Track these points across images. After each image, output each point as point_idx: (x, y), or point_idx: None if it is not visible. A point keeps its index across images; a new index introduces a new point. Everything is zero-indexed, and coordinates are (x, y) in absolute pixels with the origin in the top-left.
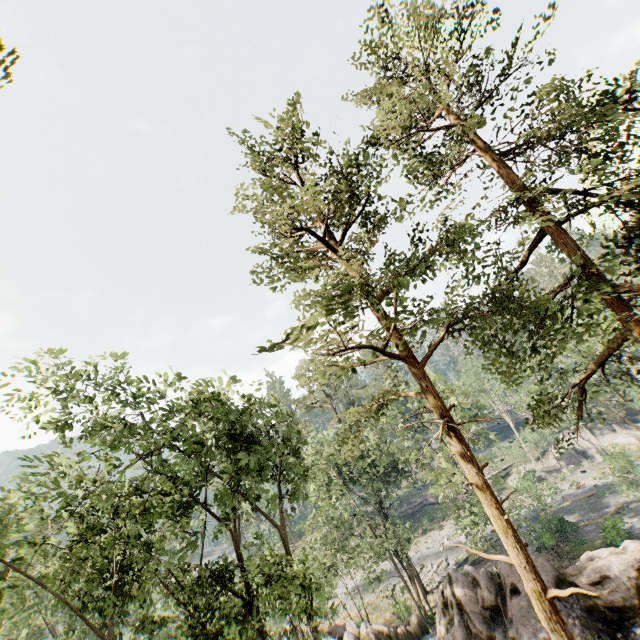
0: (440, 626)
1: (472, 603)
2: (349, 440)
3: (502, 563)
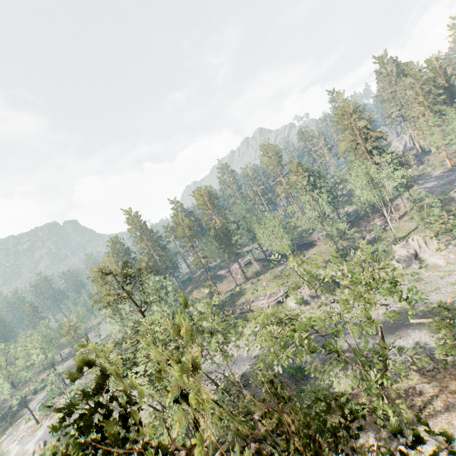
0: None
1: None
2: None
3: None
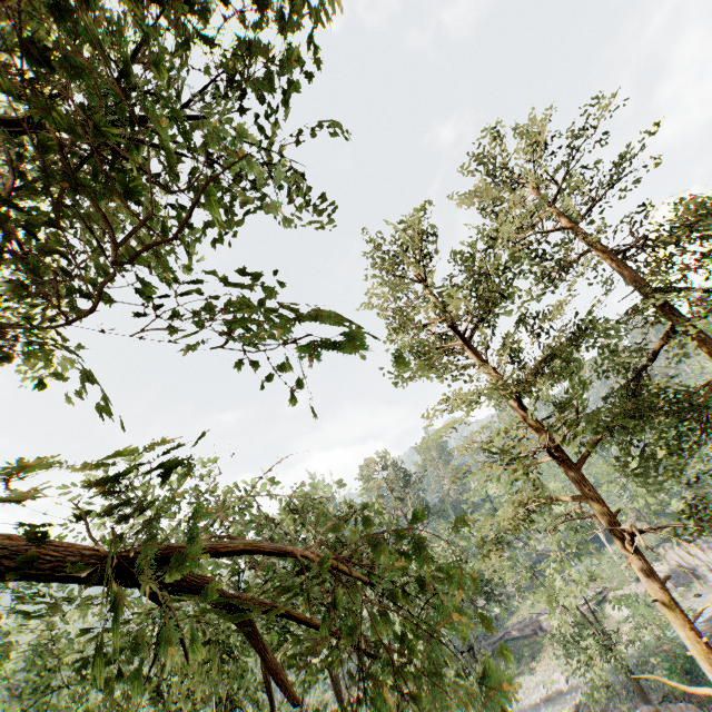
0: None
1: None
2: (494, 550)
3: (645, 711)
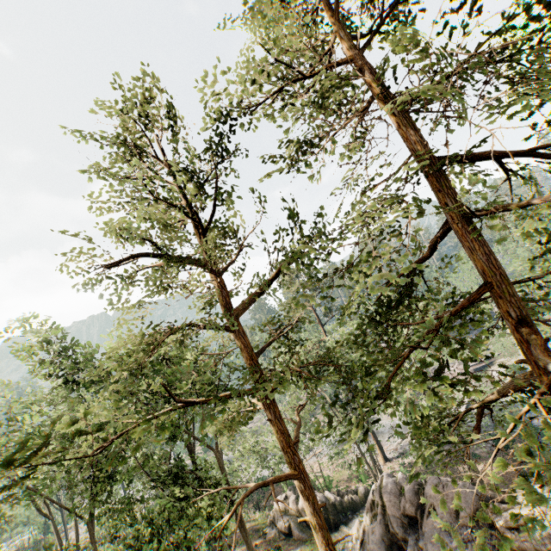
0: (366, 517)
1: (394, 509)
2: (230, 428)
3: (428, 483)
